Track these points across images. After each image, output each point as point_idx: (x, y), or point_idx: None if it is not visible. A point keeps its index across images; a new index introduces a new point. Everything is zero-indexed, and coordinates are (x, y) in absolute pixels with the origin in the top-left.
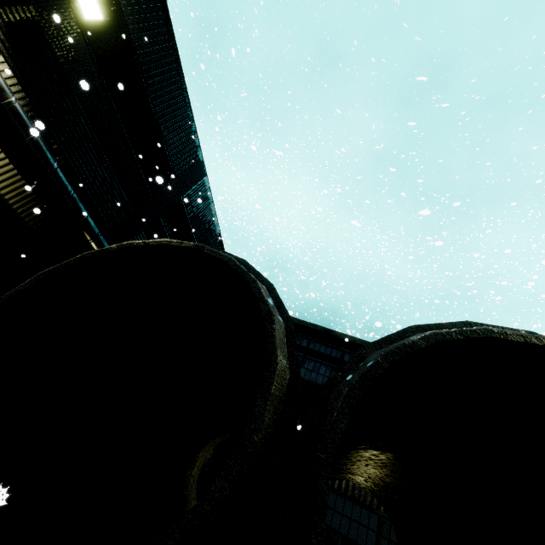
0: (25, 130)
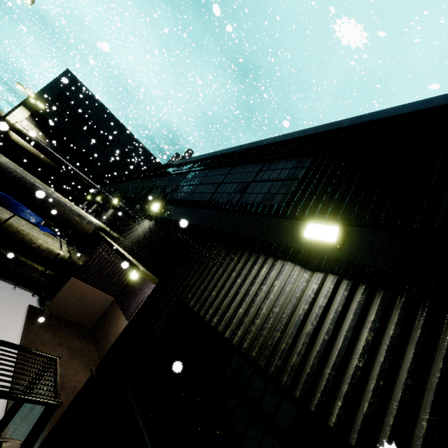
0: (39, 144)
